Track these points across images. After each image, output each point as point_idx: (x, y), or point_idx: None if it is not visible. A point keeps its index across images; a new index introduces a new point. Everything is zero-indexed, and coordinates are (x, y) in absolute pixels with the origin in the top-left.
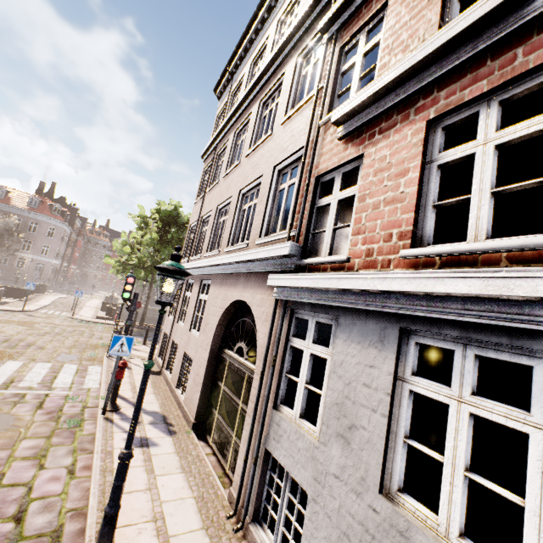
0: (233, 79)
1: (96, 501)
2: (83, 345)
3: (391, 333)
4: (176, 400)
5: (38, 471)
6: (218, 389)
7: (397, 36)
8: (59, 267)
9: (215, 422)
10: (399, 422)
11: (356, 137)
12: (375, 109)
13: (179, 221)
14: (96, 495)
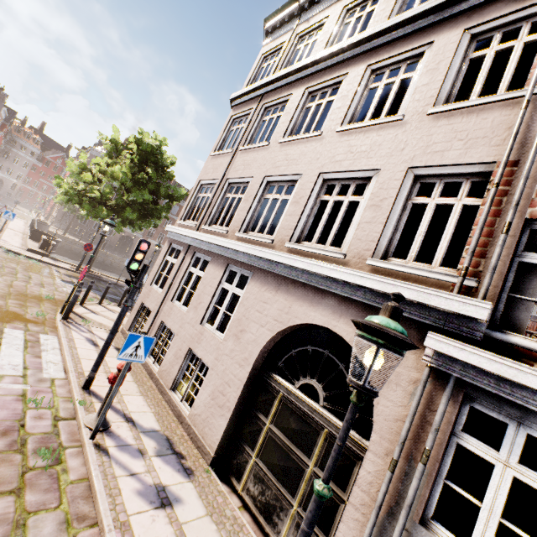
0: (302, 17)
1: None
2: (21, 295)
3: None
4: (173, 410)
5: None
6: (258, 424)
7: None
8: None
9: (250, 466)
10: None
11: None
12: None
13: (160, 162)
14: None
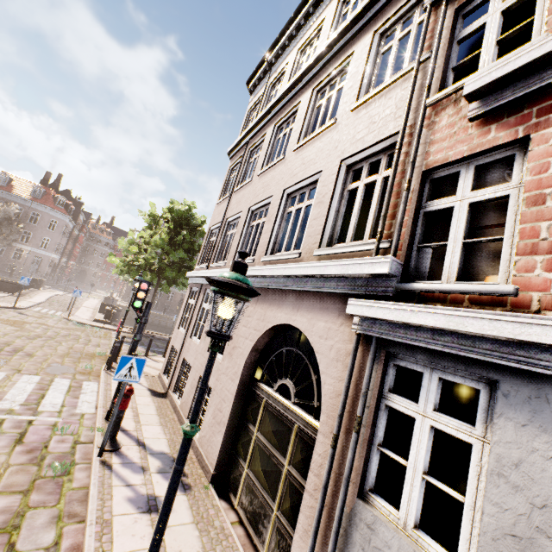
0: (272, 70)
1: None
2: (78, 354)
3: None
4: None
5: None
6: (248, 435)
7: None
8: (58, 262)
9: (243, 478)
10: None
11: (508, 114)
12: None
13: (192, 223)
14: None
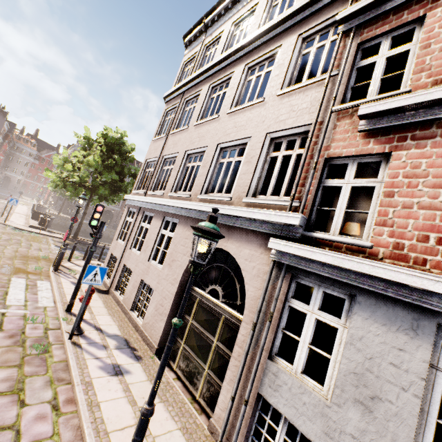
0: (207, 32)
1: None
2: (24, 257)
3: (427, 325)
4: (132, 323)
5: (20, 409)
6: (185, 322)
7: (437, 54)
8: None
9: (180, 350)
10: (431, 404)
11: (381, 134)
12: (411, 116)
13: (123, 149)
14: (92, 435)
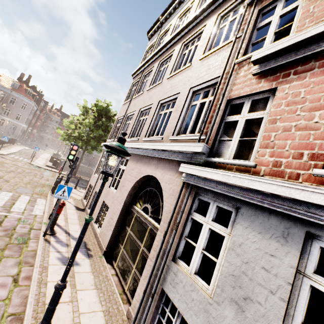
0: (162, 27)
1: (31, 309)
2: (35, 183)
3: (296, 233)
4: (94, 232)
5: None
6: (125, 232)
7: (319, 2)
8: (26, 129)
9: (120, 253)
10: (296, 309)
11: (270, 74)
12: (294, 54)
13: (108, 114)
14: (32, 304)
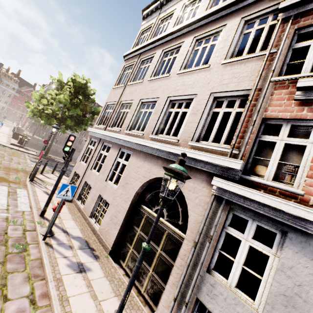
0: (162, 9)
1: None
2: (7, 168)
3: None
4: (91, 227)
5: (3, 303)
6: (134, 232)
7: None
8: None
9: (129, 253)
10: None
11: None
12: None
13: (86, 92)
14: None
